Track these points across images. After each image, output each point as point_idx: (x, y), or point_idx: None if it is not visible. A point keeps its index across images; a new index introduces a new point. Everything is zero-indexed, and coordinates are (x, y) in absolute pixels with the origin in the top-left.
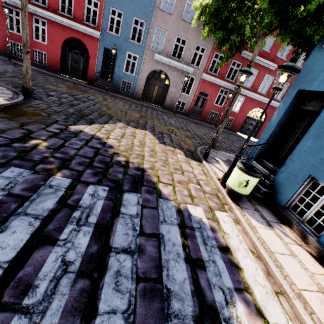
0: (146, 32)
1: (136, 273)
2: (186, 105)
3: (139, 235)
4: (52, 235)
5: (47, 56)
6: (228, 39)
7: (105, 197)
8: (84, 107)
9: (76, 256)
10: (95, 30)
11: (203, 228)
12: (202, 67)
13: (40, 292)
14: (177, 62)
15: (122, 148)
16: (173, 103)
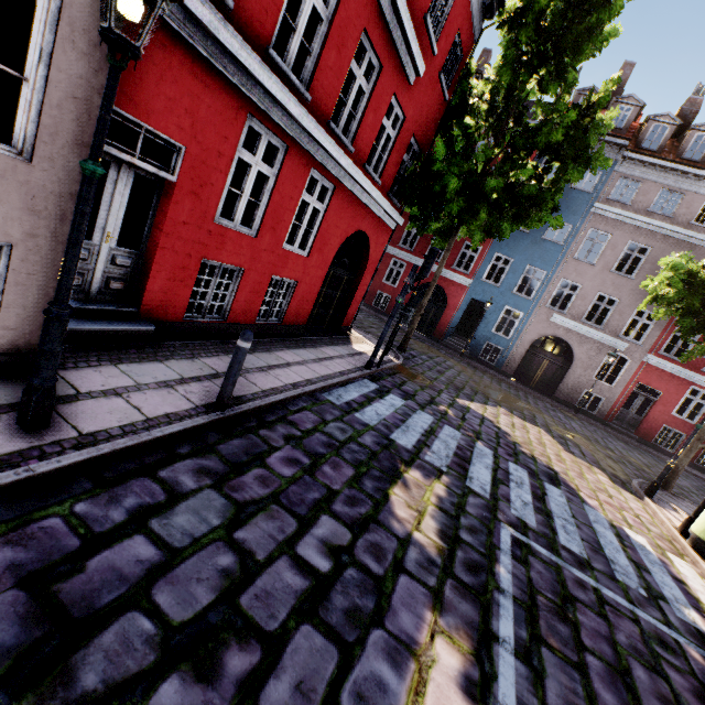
0: (543, 284)
1: (579, 536)
2: (602, 403)
3: (573, 517)
4: (504, 481)
5: (390, 300)
6: (701, 328)
7: (527, 477)
8: (452, 377)
9: (527, 501)
10: (466, 277)
11: (647, 552)
12: (646, 343)
13: (517, 506)
14: (595, 329)
15: (519, 439)
16: (575, 394)
